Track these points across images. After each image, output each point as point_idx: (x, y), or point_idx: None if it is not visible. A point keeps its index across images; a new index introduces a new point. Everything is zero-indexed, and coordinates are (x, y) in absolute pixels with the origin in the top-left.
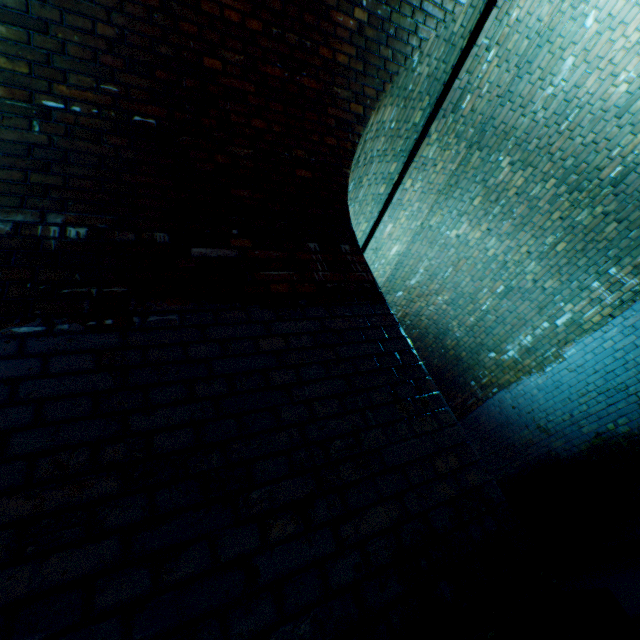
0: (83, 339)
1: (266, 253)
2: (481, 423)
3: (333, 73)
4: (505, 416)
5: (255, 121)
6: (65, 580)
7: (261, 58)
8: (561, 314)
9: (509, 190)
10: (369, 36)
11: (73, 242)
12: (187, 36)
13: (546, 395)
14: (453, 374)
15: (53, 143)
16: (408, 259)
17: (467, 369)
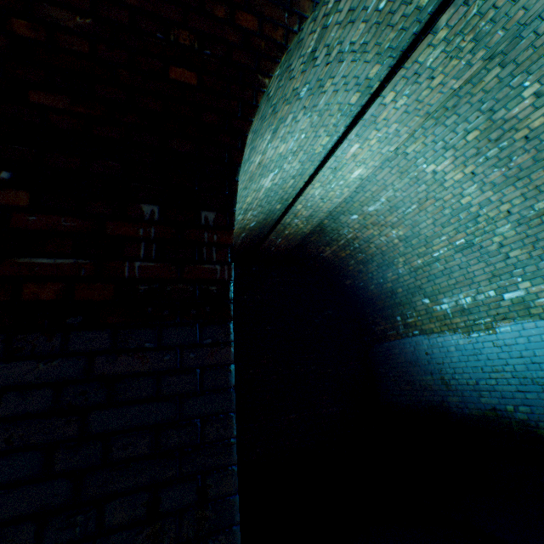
0: None
1: (50, 220)
2: (393, 354)
3: None
4: (416, 357)
5: None
6: None
7: None
8: (513, 289)
9: (519, 130)
10: None
11: None
12: None
13: (461, 356)
14: (384, 304)
15: None
16: (372, 185)
17: (398, 304)
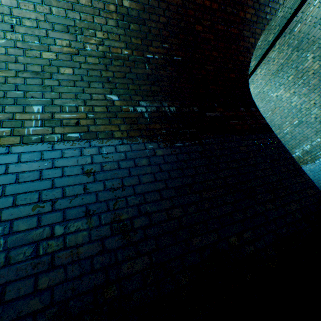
0: (193, 148)
1: (228, 113)
2: None
3: (243, 24)
4: None
5: (213, 53)
6: (225, 213)
7: (216, 21)
8: None
9: (309, 71)
10: (261, 2)
11: (173, 113)
12: (189, 16)
13: (314, 173)
14: None
15: (153, 73)
16: None
17: None
